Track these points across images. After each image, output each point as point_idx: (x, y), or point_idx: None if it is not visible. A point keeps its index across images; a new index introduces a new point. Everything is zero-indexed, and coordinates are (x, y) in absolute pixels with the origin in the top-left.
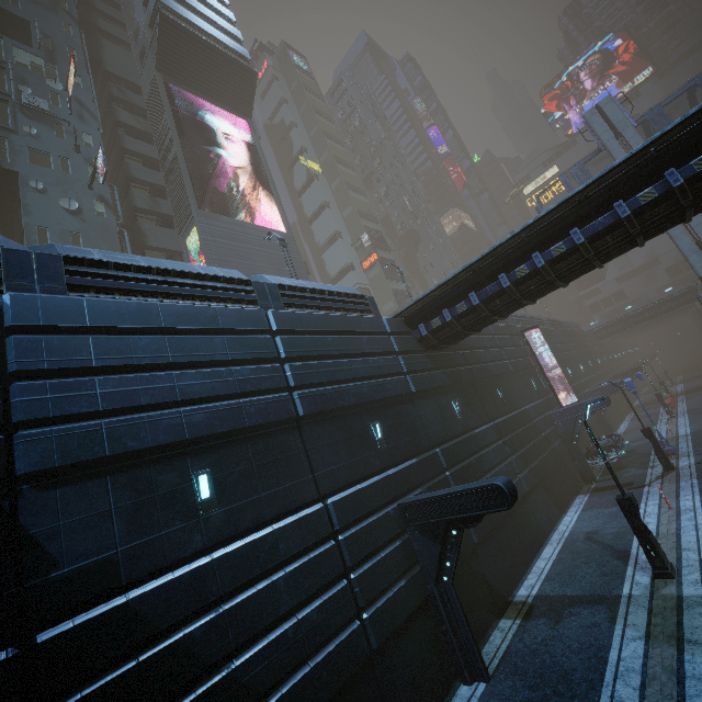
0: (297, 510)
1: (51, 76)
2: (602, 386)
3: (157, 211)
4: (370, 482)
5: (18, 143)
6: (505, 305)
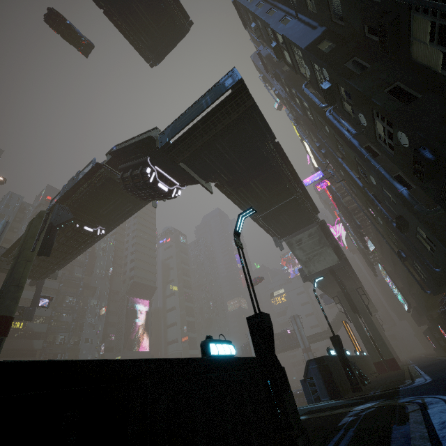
0: None
1: (97, 305)
2: None
3: (110, 345)
4: None
5: (84, 337)
6: None
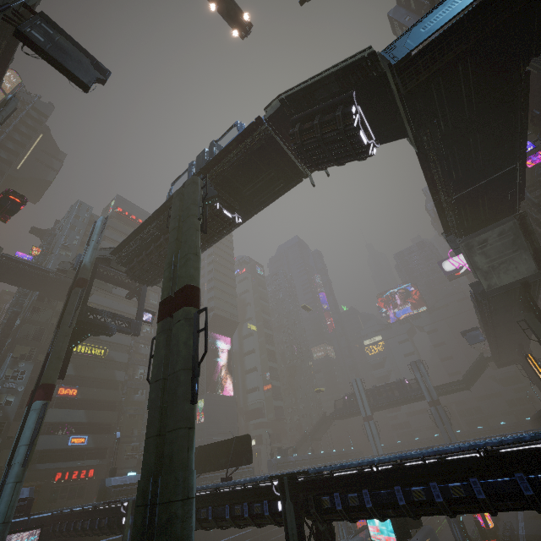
0: (224, 538)
1: None
2: None
3: None
4: (239, 534)
5: None
6: None
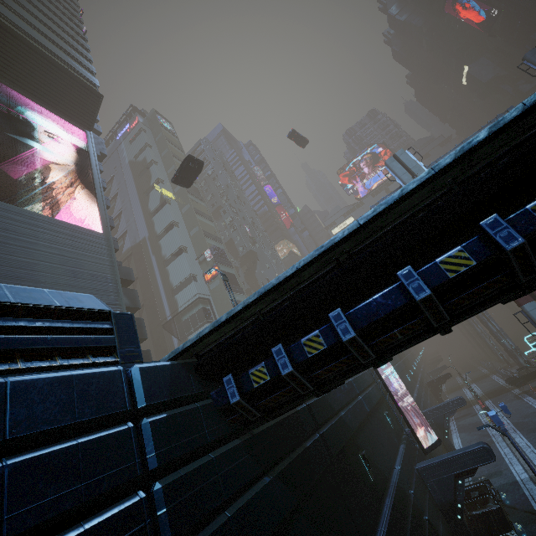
0: None
1: None
2: (441, 405)
3: None
4: None
5: None
6: (409, 340)
